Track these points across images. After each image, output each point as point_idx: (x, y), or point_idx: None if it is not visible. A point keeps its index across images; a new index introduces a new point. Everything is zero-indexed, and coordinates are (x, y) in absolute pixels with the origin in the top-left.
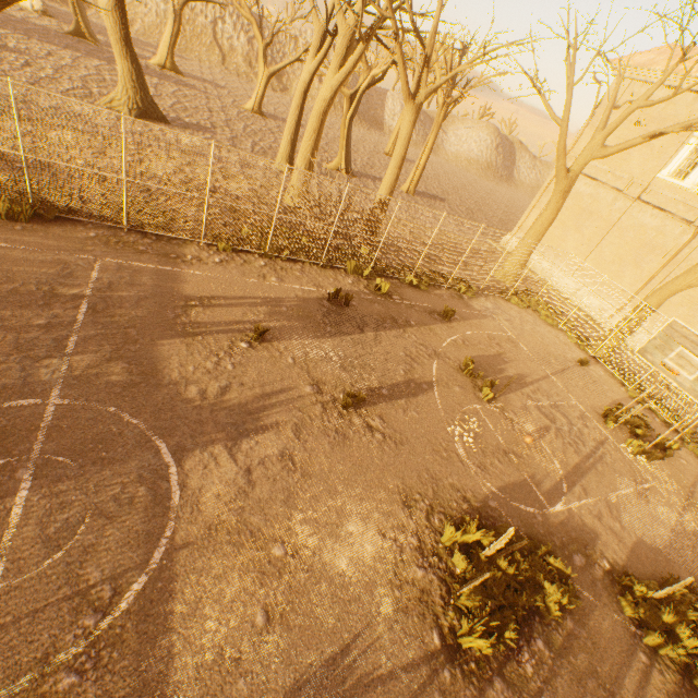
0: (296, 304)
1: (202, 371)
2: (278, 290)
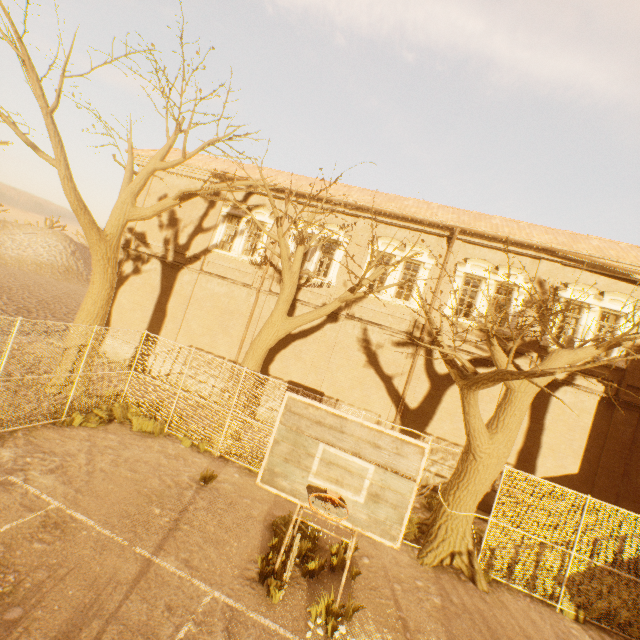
0: None
1: None
2: None
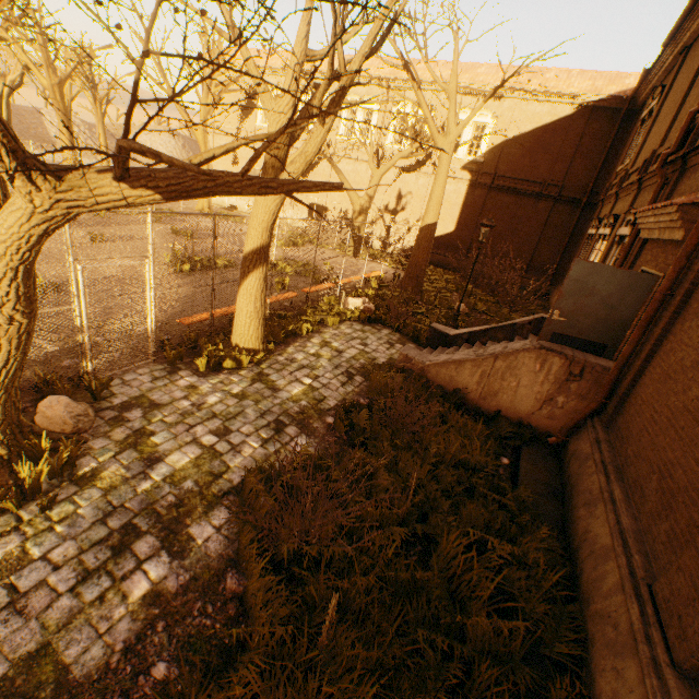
0: None
1: None
2: None
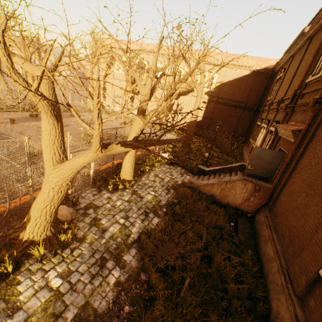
0: (19, 118)
1: (1, 128)
2: (10, 116)
